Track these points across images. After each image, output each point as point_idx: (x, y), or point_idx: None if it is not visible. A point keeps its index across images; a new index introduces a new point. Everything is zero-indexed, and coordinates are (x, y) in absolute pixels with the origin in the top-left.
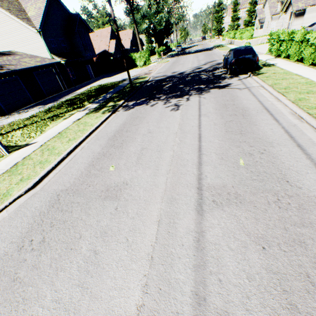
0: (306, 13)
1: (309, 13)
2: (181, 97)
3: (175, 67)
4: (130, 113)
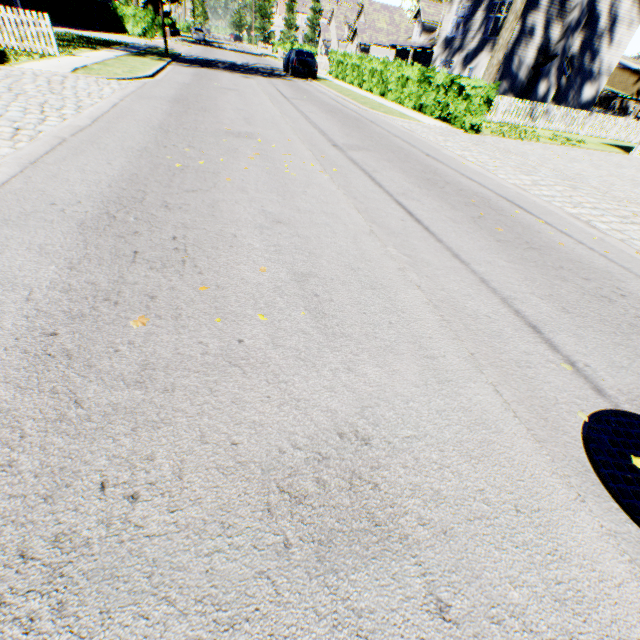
0: (371, 52)
1: (373, 53)
2: (247, 75)
3: (213, 55)
4: (194, 70)
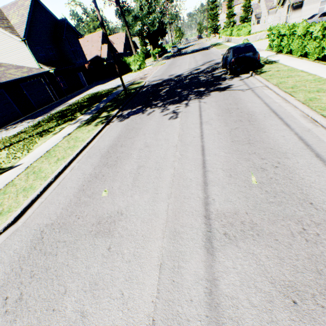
0: (304, 5)
1: (307, 5)
2: (179, 103)
3: (171, 69)
4: (124, 124)
